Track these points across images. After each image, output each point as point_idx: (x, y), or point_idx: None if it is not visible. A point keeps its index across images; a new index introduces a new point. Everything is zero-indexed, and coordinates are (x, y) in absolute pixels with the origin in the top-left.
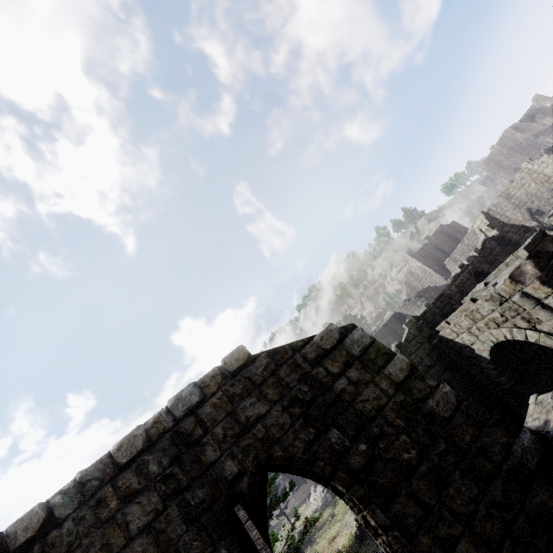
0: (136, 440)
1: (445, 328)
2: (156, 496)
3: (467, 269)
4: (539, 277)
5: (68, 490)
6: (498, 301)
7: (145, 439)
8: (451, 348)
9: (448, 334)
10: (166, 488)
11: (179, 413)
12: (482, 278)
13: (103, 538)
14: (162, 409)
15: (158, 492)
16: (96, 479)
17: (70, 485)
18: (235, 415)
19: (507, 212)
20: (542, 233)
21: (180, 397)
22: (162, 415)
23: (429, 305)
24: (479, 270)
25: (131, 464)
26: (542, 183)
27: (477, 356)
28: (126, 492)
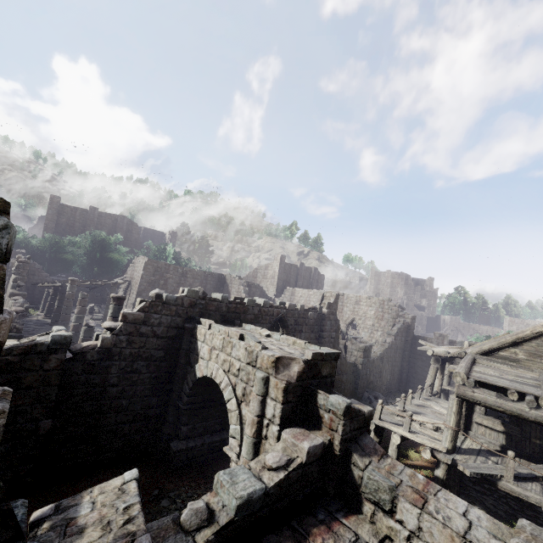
0: None
1: (204, 327)
2: None
3: (282, 309)
4: (290, 383)
5: None
6: (250, 360)
7: None
8: (190, 342)
9: (200, 333)
10: None
11: None
12: (280, 325)
13: None
14: None
15: None
16: None
17: None
18: None
19: (346, 307)
20: (336, 356)
21: None
22: None
23: (225, 299)
24: (286, 318)
25: None
26: (376, 317)
27: (193, 368)
28: None
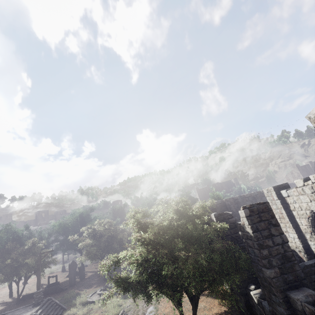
0: (248, 195)
1: None
2: (250, 202)
3: None
4: None
5: (239, 196)
6: None
7: (249, 195)
8: None
9: None
10: (251, 202)
11: (254, 194)
12: None
13: (244, 203)
14: (251, 193)
15: (250, 202)
16: (242, 197)
17: (239, 196)
18: (261, 198)
19: None
20: None
21: (254, 192)
22: (251, 193)
23: None
24: None
25: (247, 197)
26: None
27: None
28: (246, 200)
